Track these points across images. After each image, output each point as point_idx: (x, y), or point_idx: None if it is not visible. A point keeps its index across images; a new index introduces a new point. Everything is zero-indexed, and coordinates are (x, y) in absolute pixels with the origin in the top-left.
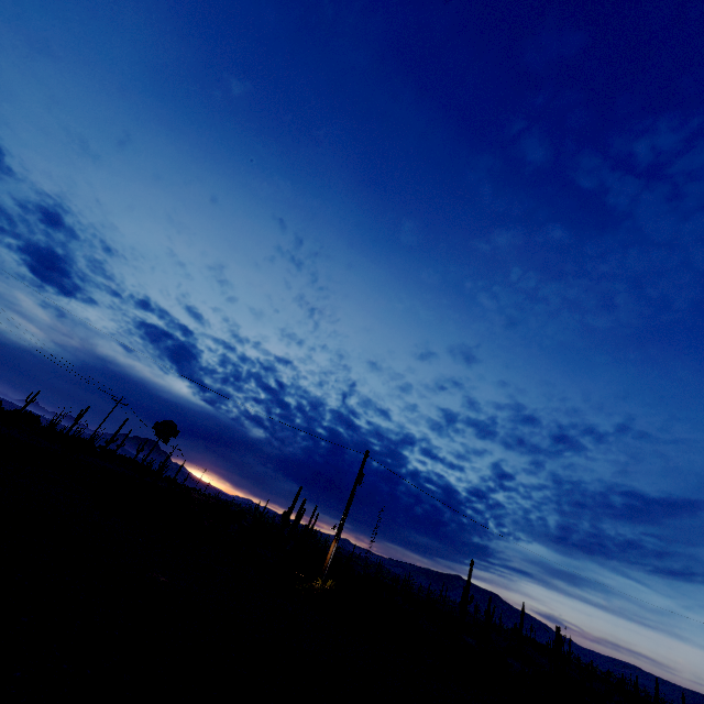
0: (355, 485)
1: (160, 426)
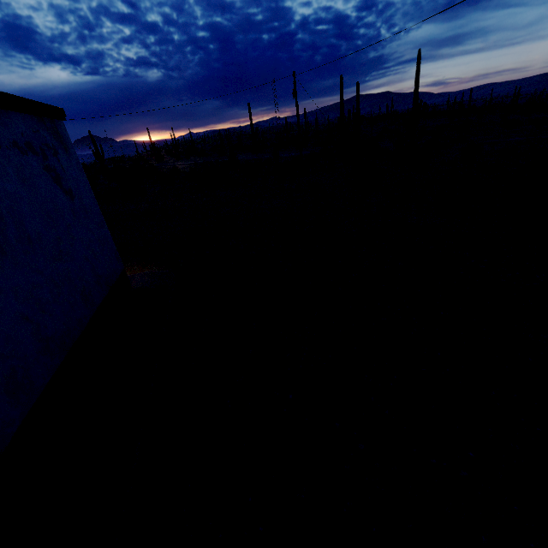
0: None
1: None
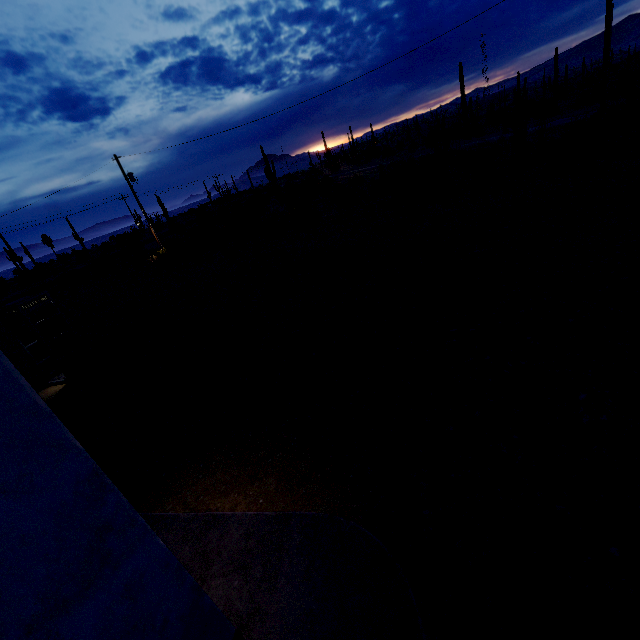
0: (130, 186)
1: (44, 242)
